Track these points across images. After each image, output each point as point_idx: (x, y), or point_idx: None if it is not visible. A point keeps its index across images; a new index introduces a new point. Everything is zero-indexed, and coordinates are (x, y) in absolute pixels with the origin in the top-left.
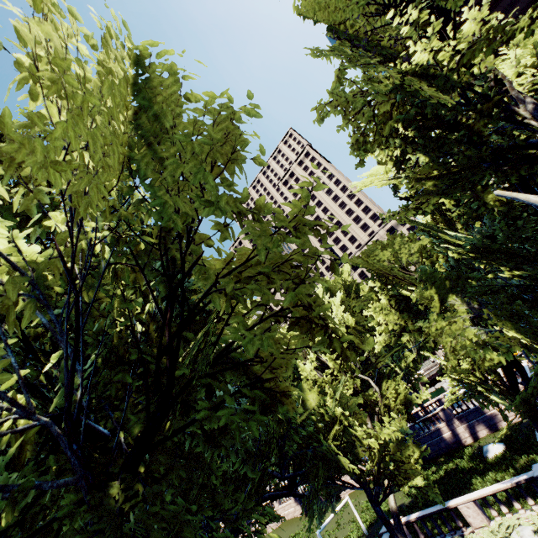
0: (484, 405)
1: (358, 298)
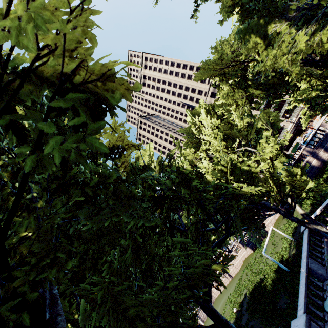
0: None
1: (216, 113)
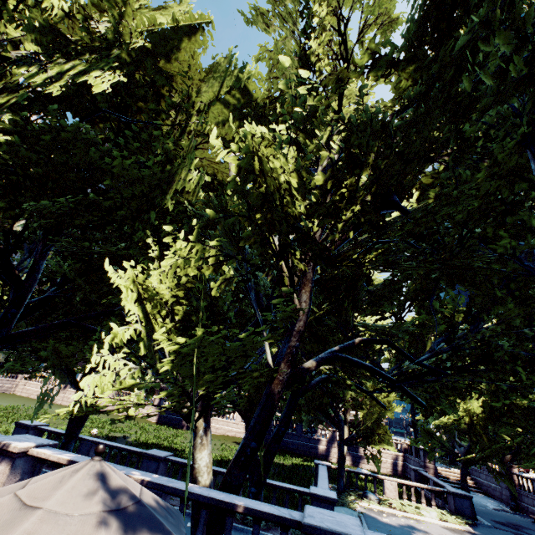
0: (416, 442)
1: None
